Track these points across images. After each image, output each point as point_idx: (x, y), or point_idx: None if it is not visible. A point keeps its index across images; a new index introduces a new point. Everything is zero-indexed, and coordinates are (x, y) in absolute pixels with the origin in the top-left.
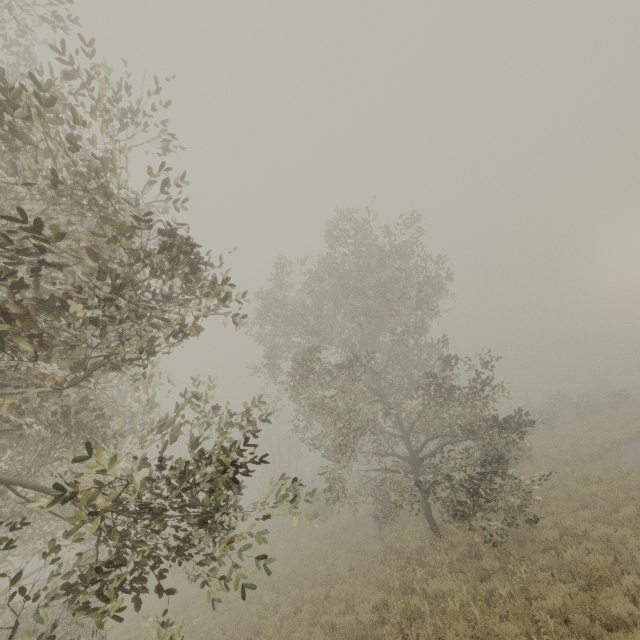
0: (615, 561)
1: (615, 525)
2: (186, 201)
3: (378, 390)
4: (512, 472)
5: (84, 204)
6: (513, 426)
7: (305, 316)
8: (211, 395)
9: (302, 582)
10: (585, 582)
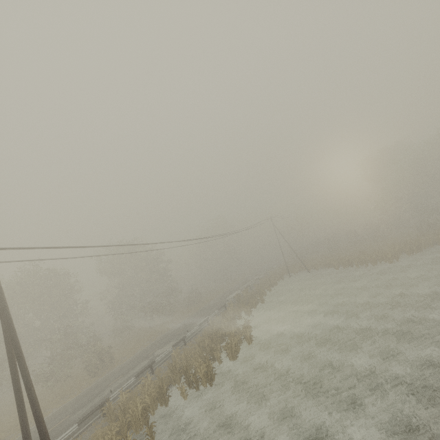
0: None
1: None
2: None
3: None
4: None
5: None
6: None
7: None
8: None
9: None
10: None
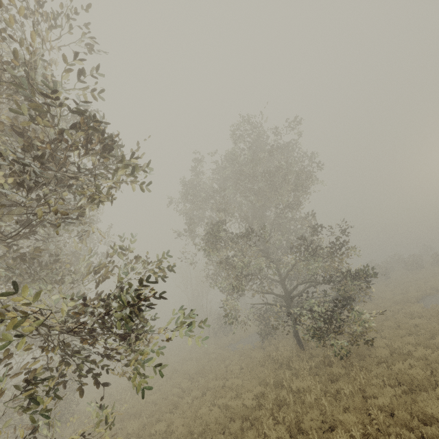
0: (430, 373)
1: (432, 348)
2: (102, 91)
3: (264, 249)
4: (358, 308)
5: (3, 83)
6: (361, 276)
7: (212, 195)
8: (133, 248)
9: (208, 375)
10: (407, 387)
